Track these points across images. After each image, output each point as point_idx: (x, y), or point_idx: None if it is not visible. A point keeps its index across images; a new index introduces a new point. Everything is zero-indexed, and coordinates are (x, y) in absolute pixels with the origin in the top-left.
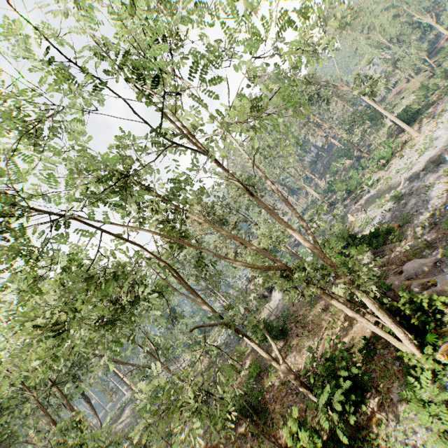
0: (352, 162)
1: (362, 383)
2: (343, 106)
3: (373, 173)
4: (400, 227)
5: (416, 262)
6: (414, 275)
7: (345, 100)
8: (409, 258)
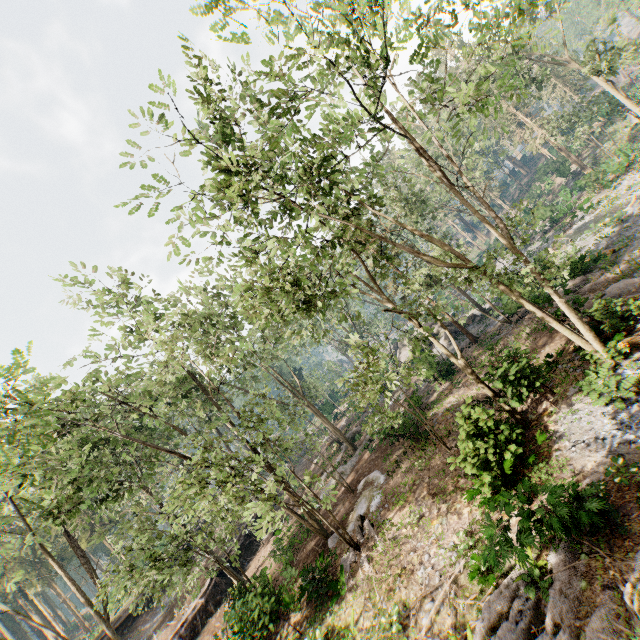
0: (565, 182)
1: (539, 370)
2: (564, 93)
3: (594, 193)
4: (614, 253)
5: (623, 283)
6: (616, 296)
7: (569, 83)
8: (616, 282)
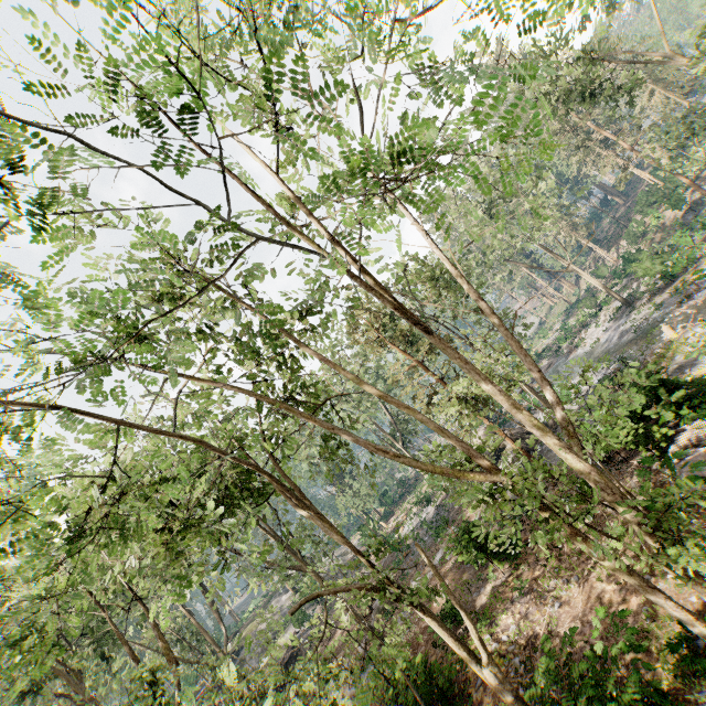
0: (679, 214)
1: None
2: (666, 100)
3: None
4: None
5: None
6: None
7: (672, 86)
8: None
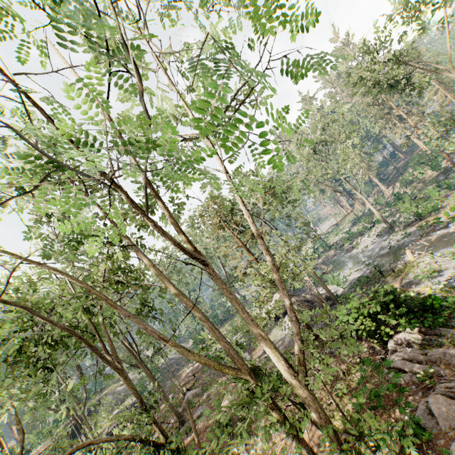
0: (435, 174)
1: None
2: (444, 97)
3: None
4: None
5: None
6: None
7: (450, 89)
8: None
